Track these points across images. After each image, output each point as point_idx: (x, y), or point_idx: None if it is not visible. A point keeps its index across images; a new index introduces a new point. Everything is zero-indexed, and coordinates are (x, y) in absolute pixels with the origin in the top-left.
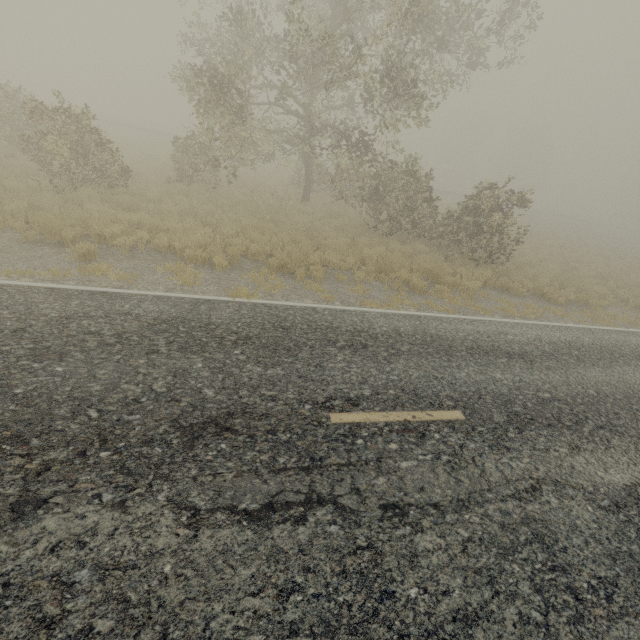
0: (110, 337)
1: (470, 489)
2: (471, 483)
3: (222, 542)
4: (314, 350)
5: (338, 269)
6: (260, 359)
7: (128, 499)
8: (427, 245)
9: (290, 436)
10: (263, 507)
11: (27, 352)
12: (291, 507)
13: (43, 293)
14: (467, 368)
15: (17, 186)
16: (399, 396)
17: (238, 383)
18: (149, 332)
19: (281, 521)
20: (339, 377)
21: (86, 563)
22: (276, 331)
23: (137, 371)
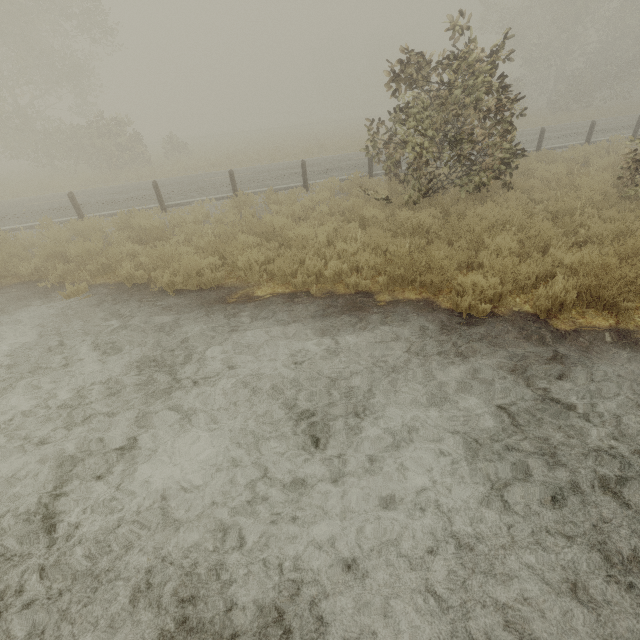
0: None
1: None
2: None
3: None
4: None
5: None
6: None
7: None
8: None
9: None
10: None
11: None
12: None
13: None
14: None
15: None
16: None
17: None
18: None
19: None
20: None
21: None
22: None
23: None
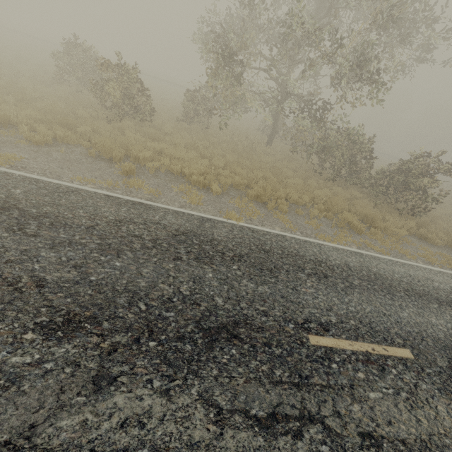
0: (148, 241)
1: (429, 430)
2: (429, 424)
3: (241, 444)
4: (289, 274)
5: (295, 204)
6: (252, 276)
7: (171, 388)
8: (358, 191)
9: (281, 351)
10: (268, 416)
11: (96, 246)
12: (289, 420)
13: (103, 199)
14: (407, 309)
15: (84, 114)
16: (358, 327)
17: (238, 295)
18: (173, 241)
19: (283, 432)
20: (311, 302)
21: (146, 443)
22: (260, 253)
23: (168, 273)
